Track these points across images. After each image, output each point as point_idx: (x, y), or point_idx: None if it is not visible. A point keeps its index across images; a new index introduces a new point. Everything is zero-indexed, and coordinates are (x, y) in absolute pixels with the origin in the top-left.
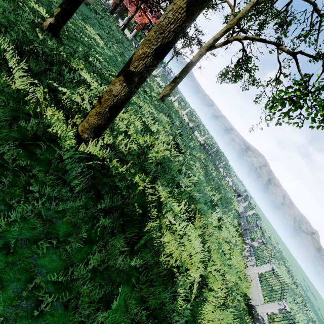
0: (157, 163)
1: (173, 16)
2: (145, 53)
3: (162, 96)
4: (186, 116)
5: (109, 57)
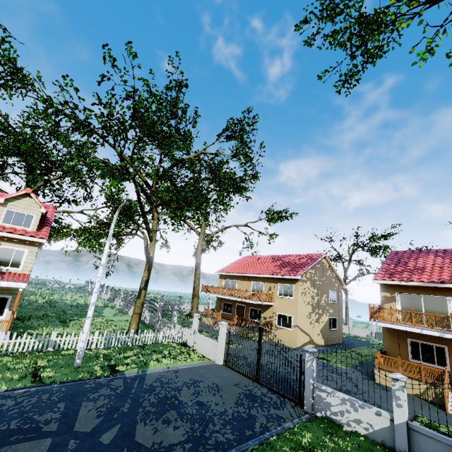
0: None
1: None
2: None
3: None
4: None
5: None
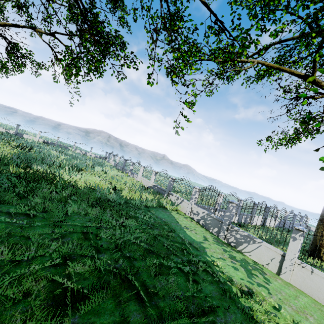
0: (16, 158)
1: None
2: None
3: None
4: None
5: None
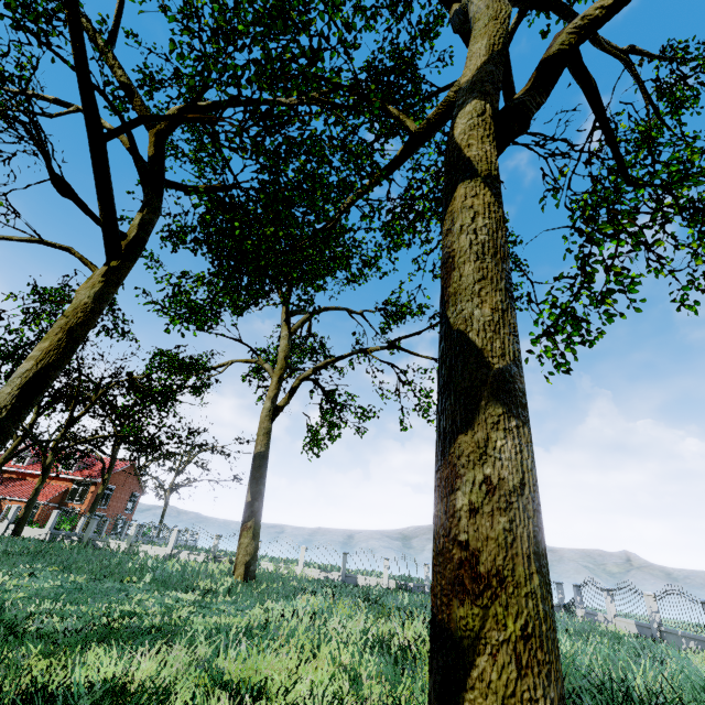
0: None
1: (491, 220)
2: (495, 308)
3: (246, 569)
4: (310, 569)
5: (57, 592)
